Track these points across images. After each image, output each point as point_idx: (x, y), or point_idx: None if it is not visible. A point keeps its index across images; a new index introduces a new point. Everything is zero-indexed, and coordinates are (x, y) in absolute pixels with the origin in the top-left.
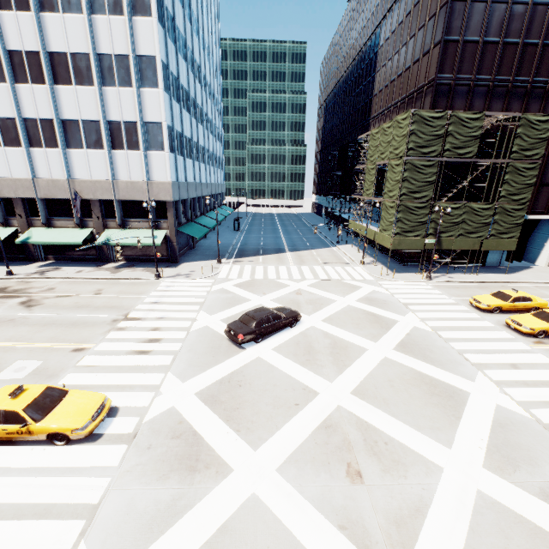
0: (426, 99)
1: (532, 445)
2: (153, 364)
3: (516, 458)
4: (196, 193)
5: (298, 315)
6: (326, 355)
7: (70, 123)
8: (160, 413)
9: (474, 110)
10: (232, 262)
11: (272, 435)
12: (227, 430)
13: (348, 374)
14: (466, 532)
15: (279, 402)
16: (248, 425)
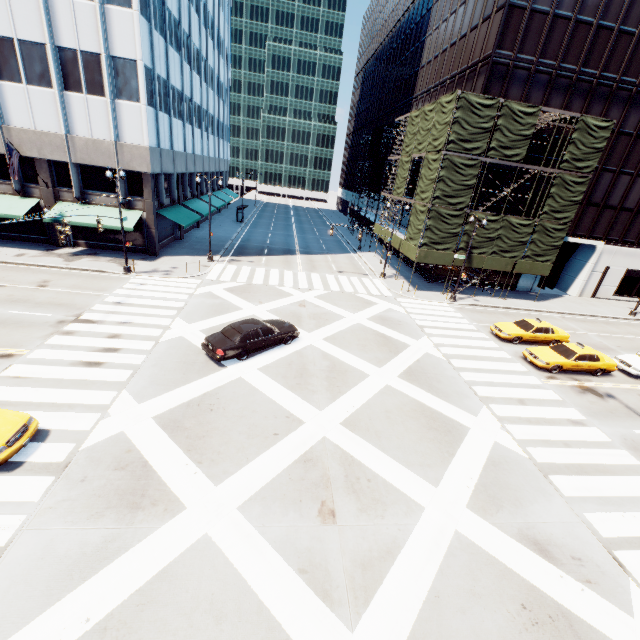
0: (479, 80)
1: (520, 485)
2: (104, 379)
3: (502, 498)
4: (187, 167)
5: (295, 331)
6: (321, 379)
7: (0, 42)
8: (105, 439)
9: (531, 103)
10: (228, 260)
11: (240, 468)
12: (187, 461)
13: (342, 402)
14: (434, 574)
15: (255, 431)
16: (213, 456)
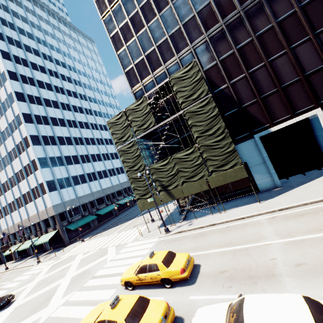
0: None
1: None
2: None
3: None
4: (94, 197)
5: None
6: None
7: (24, 195)
8: None
9: None
10: (92, 238)
11: None
12: None
13: None
14: None
15: None
16: None
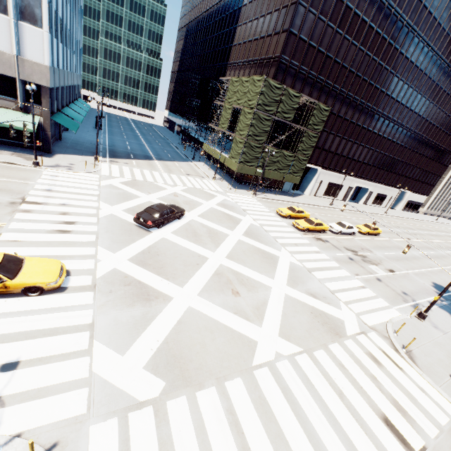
0: (272, 69)
1: (303, 276)
2: (80, 240)
3: (298, 281)
4: (65, 82)
5: (184, 211)
6: (206, 237)
7: None
8: (107, 272)
9: (296, 88)
10: (109, 161)
11: (189, 280)
12: (161, 279)
13: (222, 248)
14: (282, 307)
15: (187, 263)
16: (172, 276)
